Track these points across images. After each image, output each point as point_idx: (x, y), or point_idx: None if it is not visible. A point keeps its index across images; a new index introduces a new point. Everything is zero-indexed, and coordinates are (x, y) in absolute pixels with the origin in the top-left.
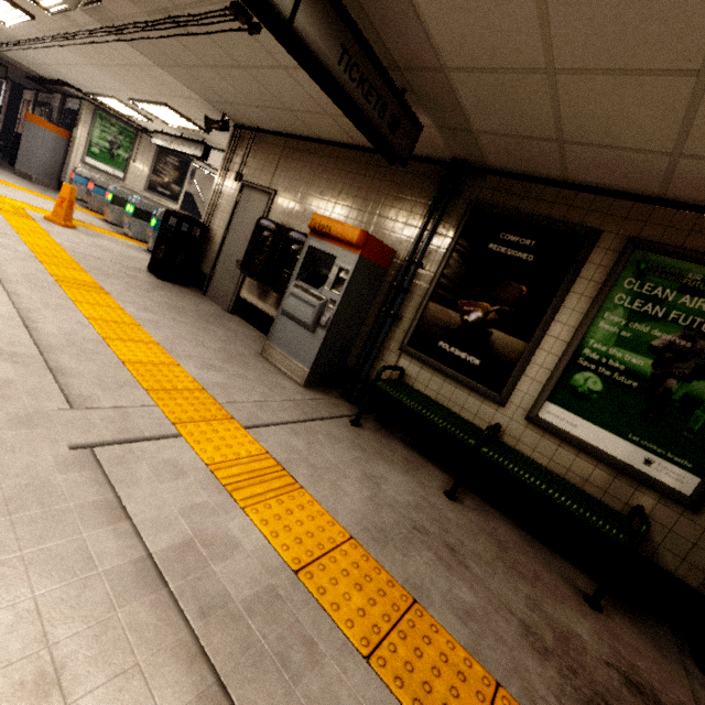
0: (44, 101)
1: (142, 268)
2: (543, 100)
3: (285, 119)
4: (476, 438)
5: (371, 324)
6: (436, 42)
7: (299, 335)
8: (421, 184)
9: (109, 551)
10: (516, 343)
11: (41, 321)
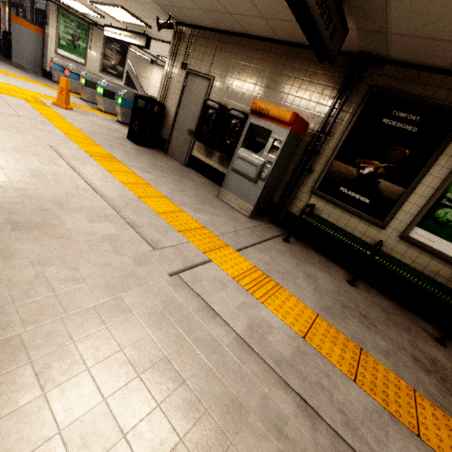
0: (16, 2)
1: (123, 137)
2: None
3: (223, 19)
4: (370, 251)
5: (290, 175)
6: None
7: (244, 185)
8: (331, 72)
9: (221, 335)
10: (397, 189)
11: (102, 189)
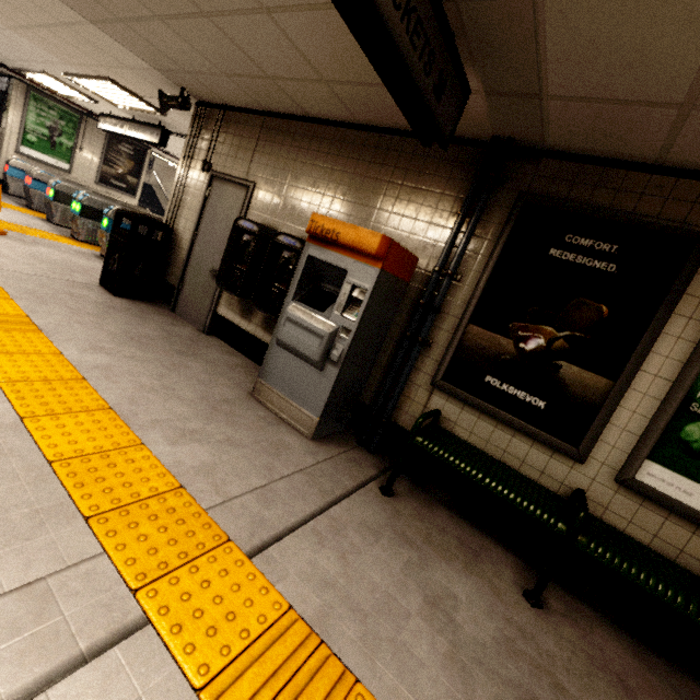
0: None
1: (92, 282)
2: (699, 37)
3: (264, 91)
4: (566, 522)
5: (391, 351)
6: None
7: (301, 372)
8: (448, 171)
9: None
10: (596, 380)
11: None
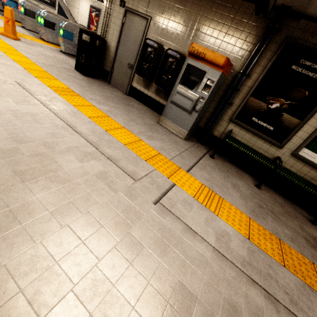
0: None
1: (71, 68)
2: None
3: None
4: (274, 166)
5: (214, 106)
6: None
7: (181, 114)
8: (255, 21)
9: (203, 250)
10: (295, 120)
11: (76, 125)
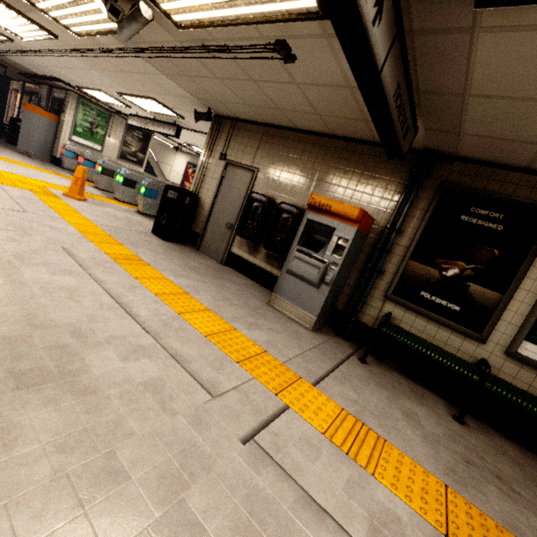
0: (31, 91)
1: (147, 231)
2: None
3: (271, 114)
4: (478, 375)
5: (356, 276)
6: (473, 78)
7: (304, 289)
8: (393, 167)
9: None
10: (491, 294)
11: (133, 305)
